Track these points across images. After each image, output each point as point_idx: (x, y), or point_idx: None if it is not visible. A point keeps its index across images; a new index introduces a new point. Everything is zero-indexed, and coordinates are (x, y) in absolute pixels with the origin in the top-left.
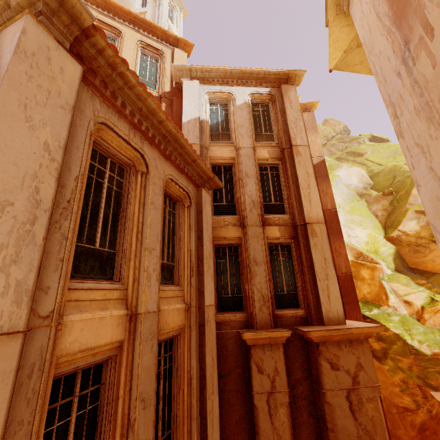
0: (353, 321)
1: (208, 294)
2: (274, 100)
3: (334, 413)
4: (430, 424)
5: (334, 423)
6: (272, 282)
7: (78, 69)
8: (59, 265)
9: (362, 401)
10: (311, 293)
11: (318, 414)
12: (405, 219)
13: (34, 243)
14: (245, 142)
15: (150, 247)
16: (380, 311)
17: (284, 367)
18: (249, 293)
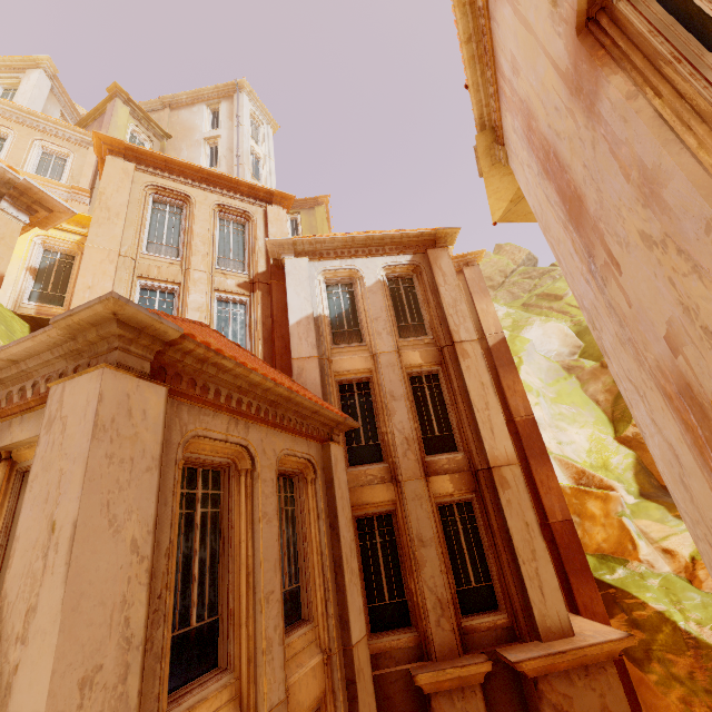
0: (585, 620)
1: (356, 622)
2: (420, 272)
3: None
4: None
5: None
6: (451, 569)
7: (163, 395)
8: (154, 708)
9: None
10: (514, 585)
11: None
12: None
13: (127, 710)
14: (385, 344)
15: (267, 593)
16: (628, 572)
17: None
18: (418, 597)
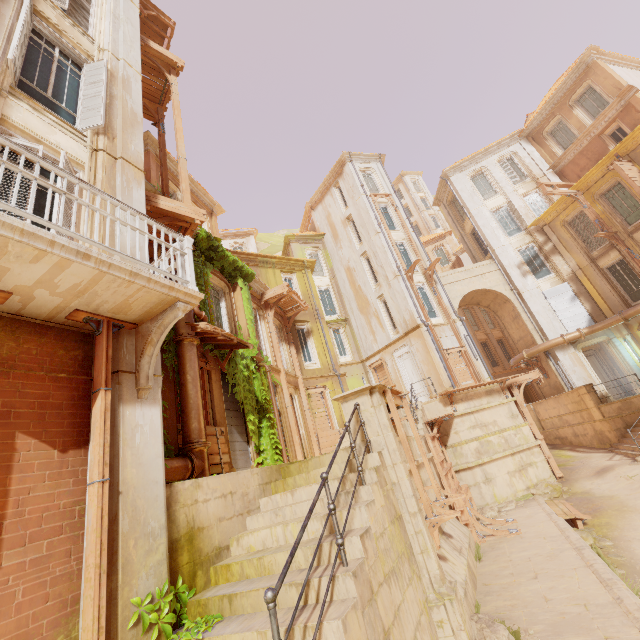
0: None
1: None
2: None
3: None
4: None
5: None
6: None
7: None
8: (471, 328)
9: None
10: None
11: None
12: None
13: (469, 326)
14: None
15: (482, 322)
16: None
17: None
18: None
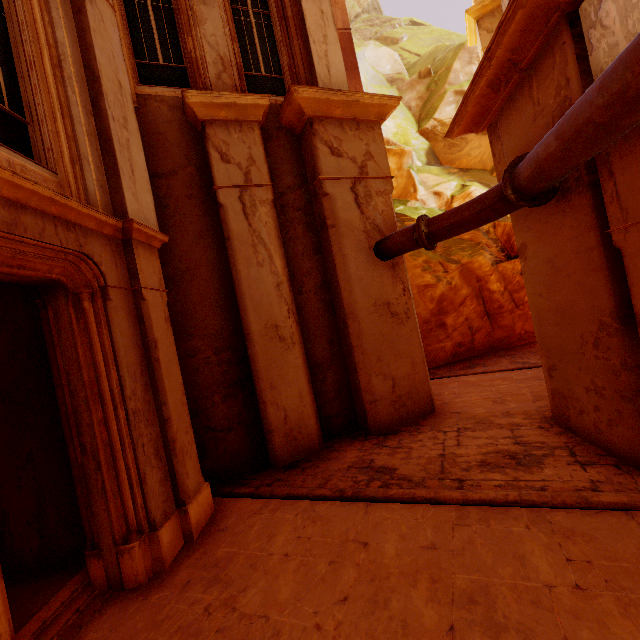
0: None
1: None
2: None
3: (335, 205)
4: (449, 295)
5: (335, 216)
6: (240, 54)
7: None
8: None
9: (371, 195)
10: (303, 67)
11: (318, 227)
12: (442, 104)
13: None
14: None
15: None
16: (407, 207)
17: (263, 155)
18: (197, 54)
